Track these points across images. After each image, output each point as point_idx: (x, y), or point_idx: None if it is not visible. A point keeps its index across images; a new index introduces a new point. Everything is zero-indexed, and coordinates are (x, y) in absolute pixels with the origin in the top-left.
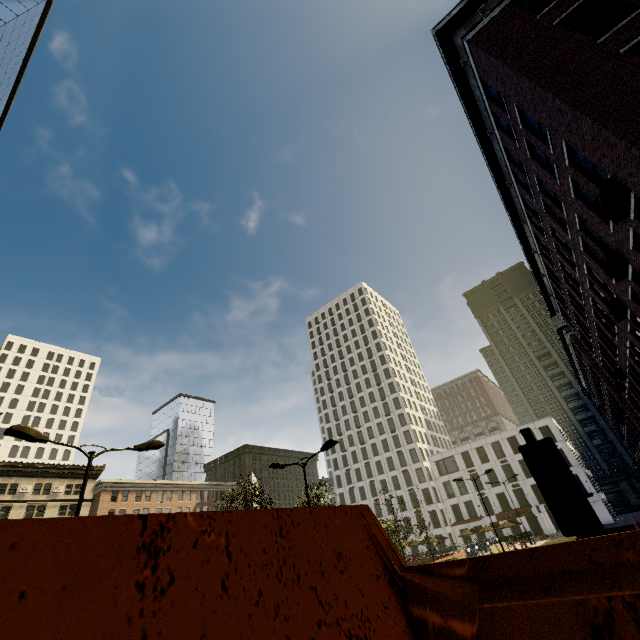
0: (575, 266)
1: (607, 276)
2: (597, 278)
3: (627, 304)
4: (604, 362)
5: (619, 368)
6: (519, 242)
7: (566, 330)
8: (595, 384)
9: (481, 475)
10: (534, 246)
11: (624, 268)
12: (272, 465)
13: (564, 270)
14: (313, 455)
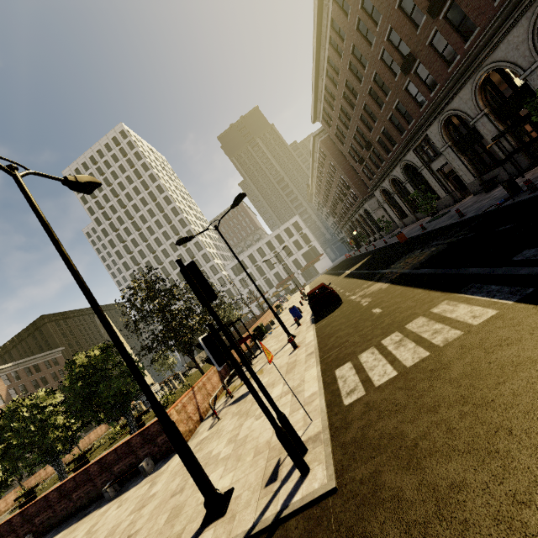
0: (369, 42)
1: (411, 30)
2: (393, 43)
3: (418, 55)
4: (351, 147)
5: (369, 141)
6: (313, 34)
7: (318, 137)
8: (327, 180)
9: (280, 252)
10: (324, 38)
11: (445, 2)
12: (179, 241)
13: (353, 54)
14: (224, 215)
